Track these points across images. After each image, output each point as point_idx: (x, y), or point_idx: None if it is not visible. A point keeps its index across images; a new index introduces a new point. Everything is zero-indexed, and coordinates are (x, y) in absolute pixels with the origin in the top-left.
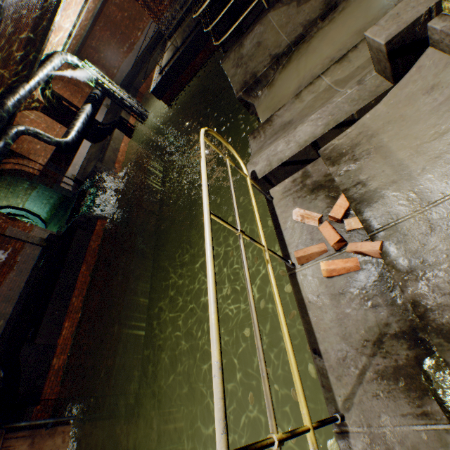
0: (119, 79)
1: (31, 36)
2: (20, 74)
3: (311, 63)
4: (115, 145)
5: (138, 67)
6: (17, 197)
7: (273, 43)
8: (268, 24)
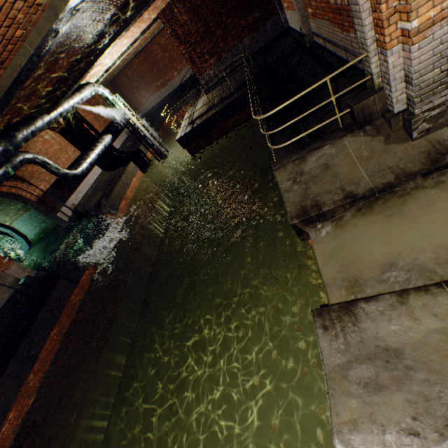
0: (146, 108)
1: (65, 76)
2: (42, 107)
3: (412, 238)
4: (126, 180)
5: (168, 102)
6: (7, 215)
7: (348, 174)
8: (343, 149)
